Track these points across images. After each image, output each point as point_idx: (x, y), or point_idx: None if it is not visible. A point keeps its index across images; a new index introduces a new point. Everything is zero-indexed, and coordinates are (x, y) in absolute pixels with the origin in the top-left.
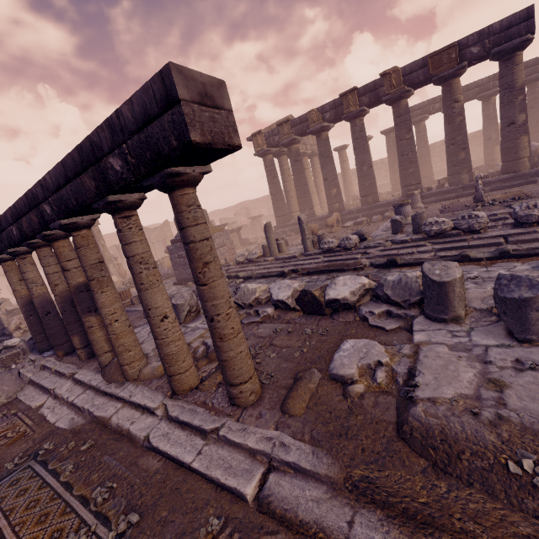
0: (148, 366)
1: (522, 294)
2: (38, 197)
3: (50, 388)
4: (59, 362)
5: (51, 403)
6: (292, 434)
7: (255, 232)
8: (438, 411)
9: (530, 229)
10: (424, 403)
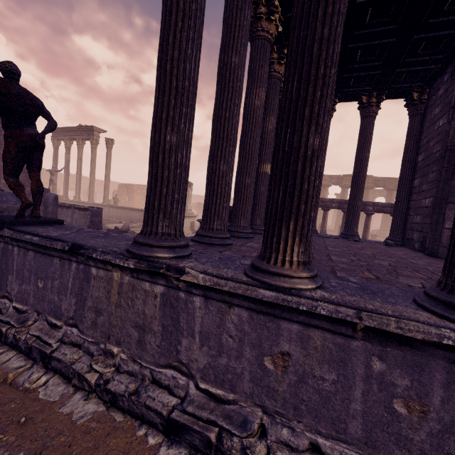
0: None
1: None
2: (367, 204)
3: None
4: None
5: None
6: None
7: None
8: None
9: None
10: None
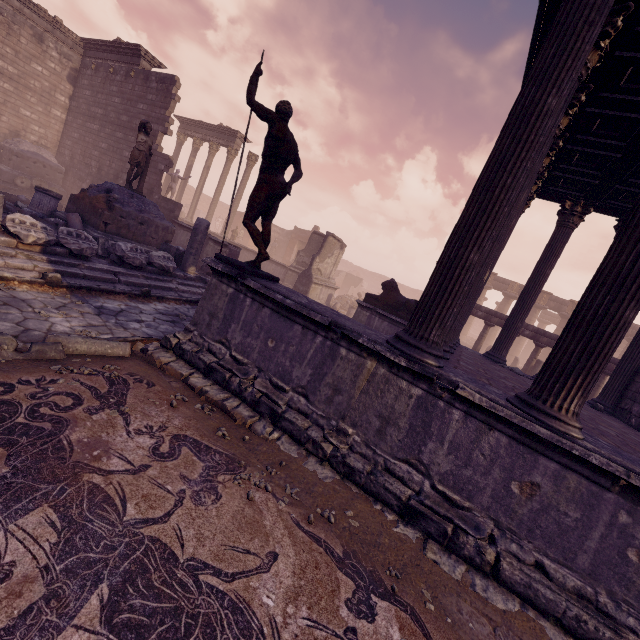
0: None
1: None
2: None
3: None
4: None
5: None
6: None
7: None
8: None
9: None
10: None
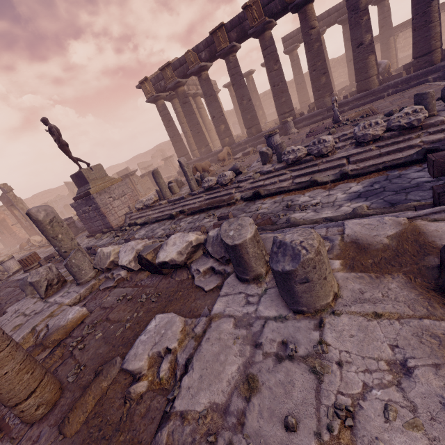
0: None
1: (285, 266)
2: None
3: None
4: None
5: None
6: None
7: (170, 172)
8: (181, 435)
9: (367, 148)
10: (174, 422)
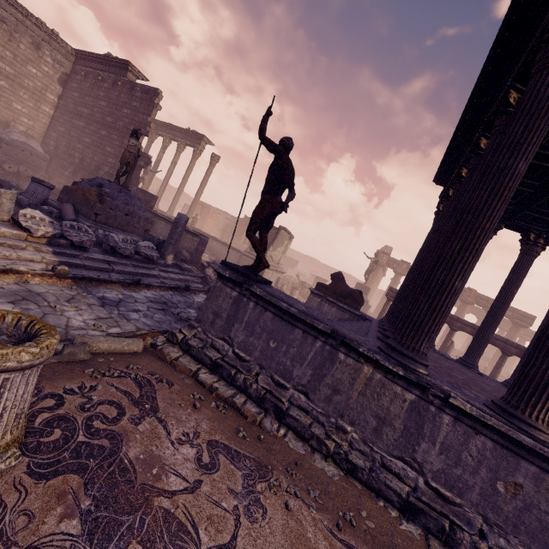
0: None
1: None
2: None
3: None
4: None
5: None
6: None
7: None
8: None
9: None
10: None
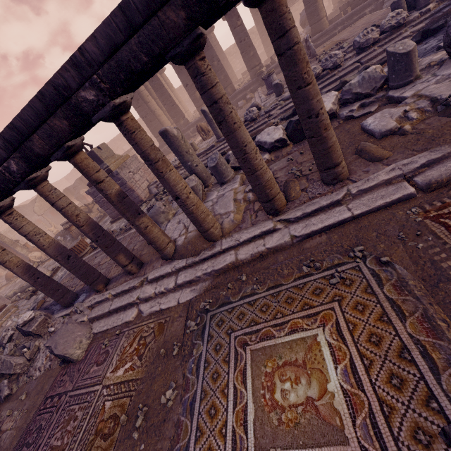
0: (225, 223)
1: None
2: (67, 86)
3: (133, 300)
4: (109, 291)
5: (150, 304)
6: (404, 158)
7: None
8: None
9: (370, 50)
10: None
